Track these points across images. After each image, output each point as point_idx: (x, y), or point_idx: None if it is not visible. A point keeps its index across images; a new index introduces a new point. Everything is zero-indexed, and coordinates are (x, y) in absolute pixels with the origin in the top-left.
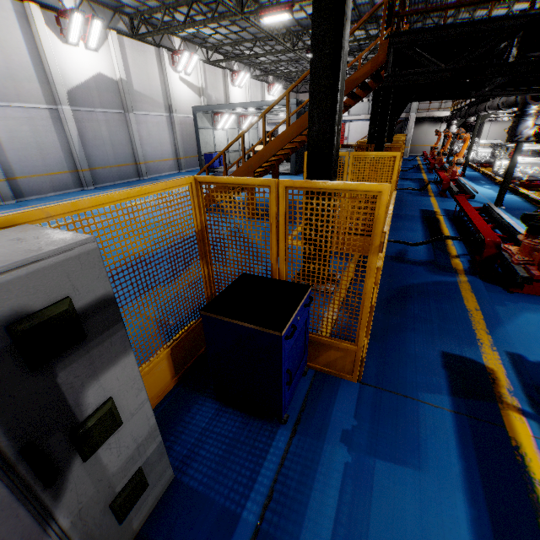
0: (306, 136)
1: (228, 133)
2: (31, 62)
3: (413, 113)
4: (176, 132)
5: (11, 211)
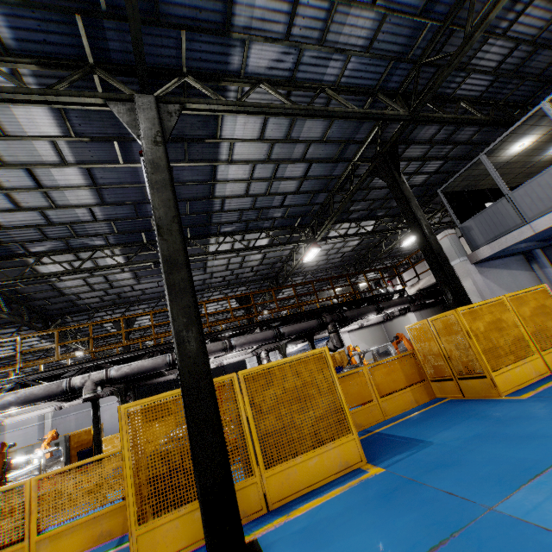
0: None
1: None
2: None
3: None
4: None
5: None
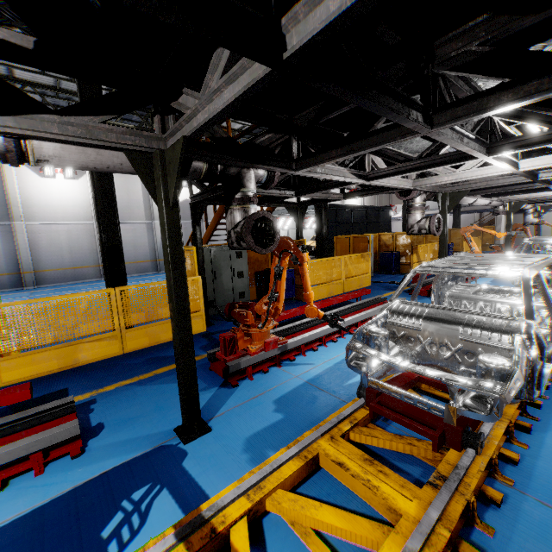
0: None
1: (289, 232)
2: (143, 198)
3: None
4: None
5: (97, 283)
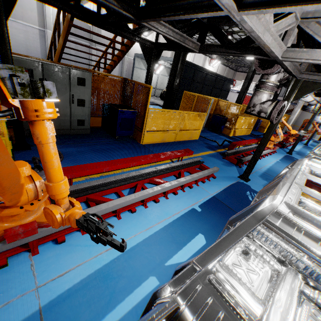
0: (110, 66)
1: (159, 77)
2: (36, 2)
3: (301, 101)
4: (124, 66)
5: None
